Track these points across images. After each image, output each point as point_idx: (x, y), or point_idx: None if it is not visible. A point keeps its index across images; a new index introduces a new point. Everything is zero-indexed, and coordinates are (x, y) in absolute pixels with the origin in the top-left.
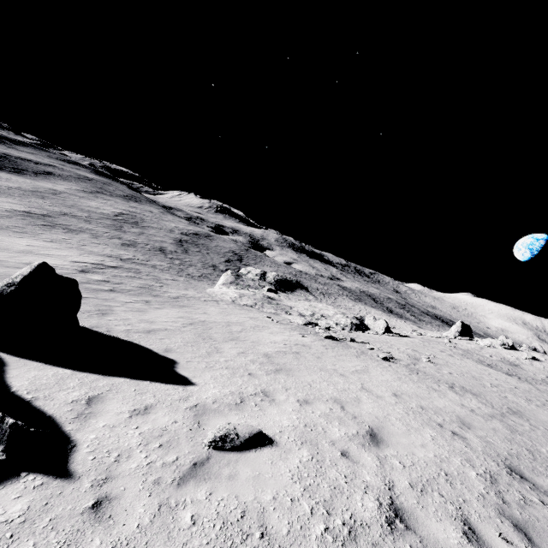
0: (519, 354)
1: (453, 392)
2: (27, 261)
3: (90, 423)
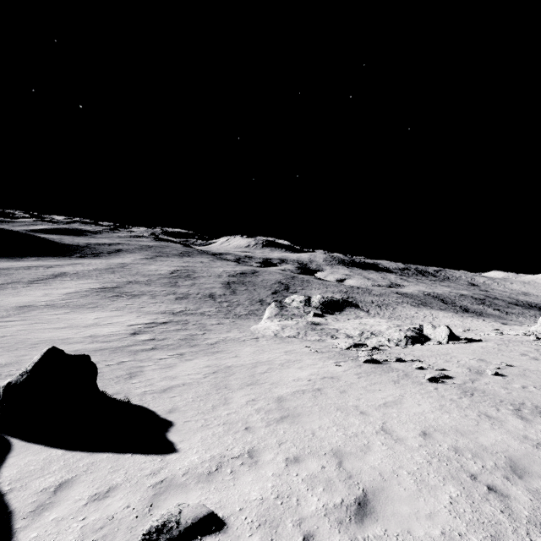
0: None
1: (517, 417)
2: (89, 334)
3: (42, 517)
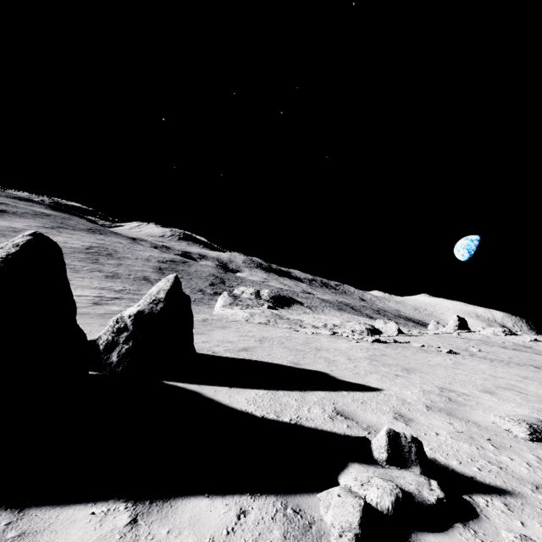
0: (521, 338)
1: None
2: None
3: None
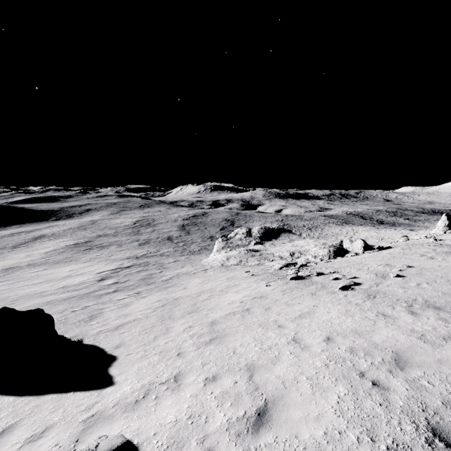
0: None
1: (408, 313)
2: (62, 285)
3: None
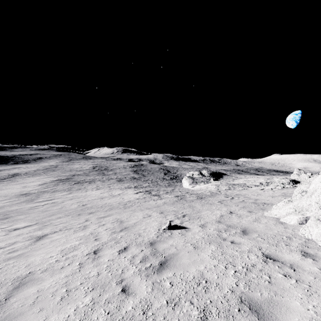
0: None
1: None
2: (132, 198)
3: None
